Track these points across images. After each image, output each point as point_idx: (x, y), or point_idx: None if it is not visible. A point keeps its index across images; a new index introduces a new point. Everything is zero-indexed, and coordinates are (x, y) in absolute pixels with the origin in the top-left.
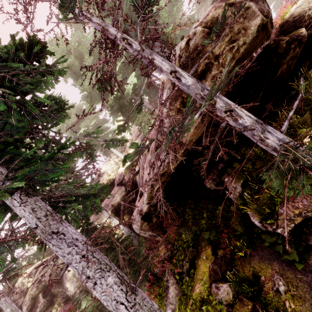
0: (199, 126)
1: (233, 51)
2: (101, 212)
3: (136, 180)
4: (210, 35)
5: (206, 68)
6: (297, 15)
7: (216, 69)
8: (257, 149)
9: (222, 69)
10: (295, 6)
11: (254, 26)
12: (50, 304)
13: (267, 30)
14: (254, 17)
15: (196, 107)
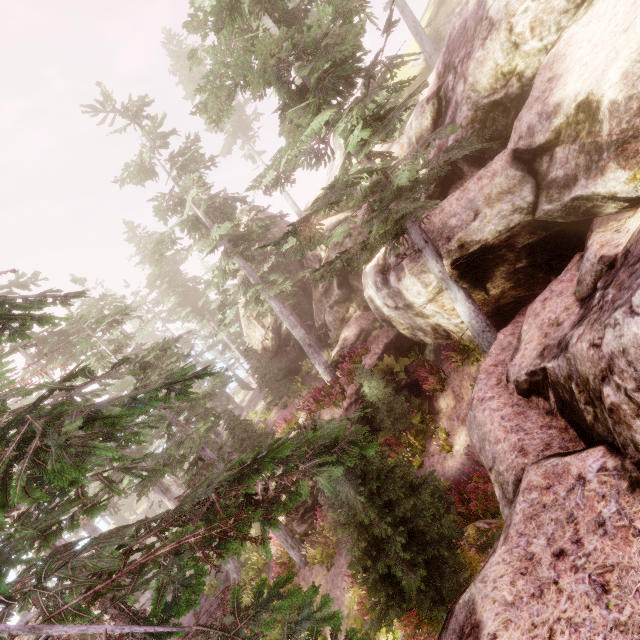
0: None
1: None
2: (422, 257)
3: (598, 212)
4: None
5: None
6: None
7: None
8: None
9: None
10: None
11: None
12: (348, 299)
13: None
14: None
15: None
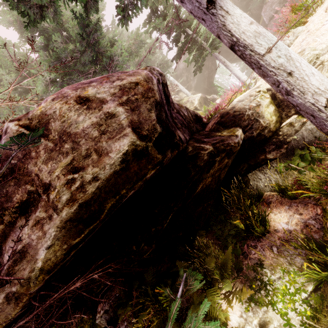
0: (1, 308)
1: (73, 189)
2: None
3: None
4: (35, 143)
5: (29, 199)
6: (238, 110)
7: (43, 210)
8: (162, 290)
9: (52, 213)
10: (237, 98)
11: (116, 152)
12: None
13: (151, 157)
14: (119, 135)
15: (4, 268)
